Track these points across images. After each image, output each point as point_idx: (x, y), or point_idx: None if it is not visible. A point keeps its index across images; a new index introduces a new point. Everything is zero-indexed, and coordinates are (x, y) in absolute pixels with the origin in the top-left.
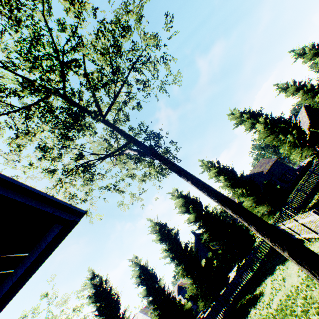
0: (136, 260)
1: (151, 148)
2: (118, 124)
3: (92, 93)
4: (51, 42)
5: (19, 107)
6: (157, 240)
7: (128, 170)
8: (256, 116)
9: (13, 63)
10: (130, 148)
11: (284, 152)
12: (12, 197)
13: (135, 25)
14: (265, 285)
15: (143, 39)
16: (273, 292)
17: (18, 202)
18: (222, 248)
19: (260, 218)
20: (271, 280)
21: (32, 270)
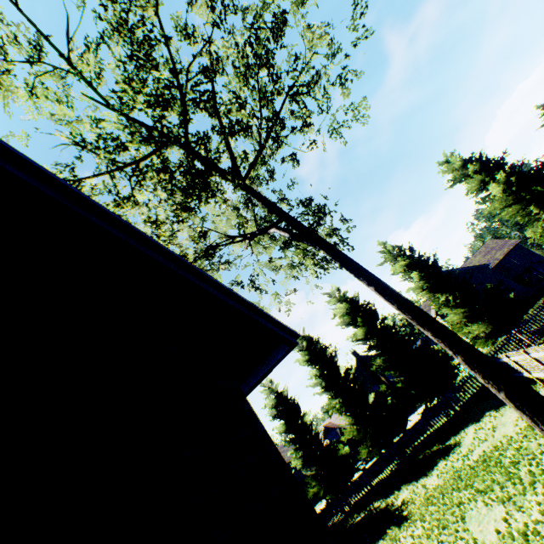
0: (271, 385)
1: (314, 233)
2: (257, 186)
3: (227, 142)
4: (167, 58)
5: (124, 164)
6: (303, 361)
7: (272, 260)
8: (493, 169)
9: (120, 99)
10: (278, 227)
11: (534, 236)
12: (265, 324)
13: (291, 6)
14: (464, 434)
15: (306, 35)
16: (476, 443)
17: (268, 328)
18: (403, 381)
19: (473, 346)
20: (474, 429)
21: (260, 381)
